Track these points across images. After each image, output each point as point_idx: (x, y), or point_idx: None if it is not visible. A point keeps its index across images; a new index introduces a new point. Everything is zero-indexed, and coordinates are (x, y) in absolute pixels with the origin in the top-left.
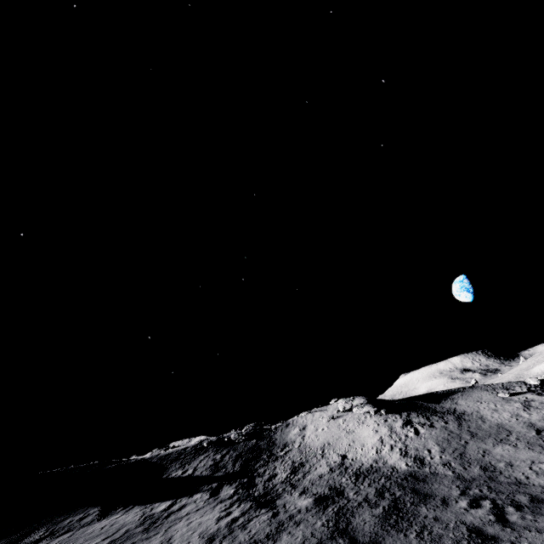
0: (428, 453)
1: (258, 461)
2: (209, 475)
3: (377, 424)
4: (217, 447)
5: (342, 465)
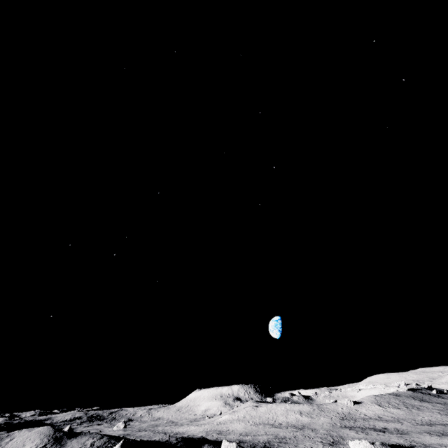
0: None
1: None
2: None
3: (36, 444)
4: None
5: None
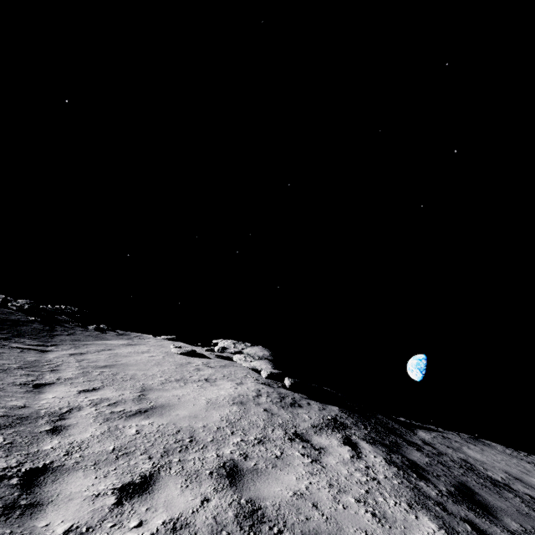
0: None
1: None
2: None
3: (257, 394)
4: None
5: None
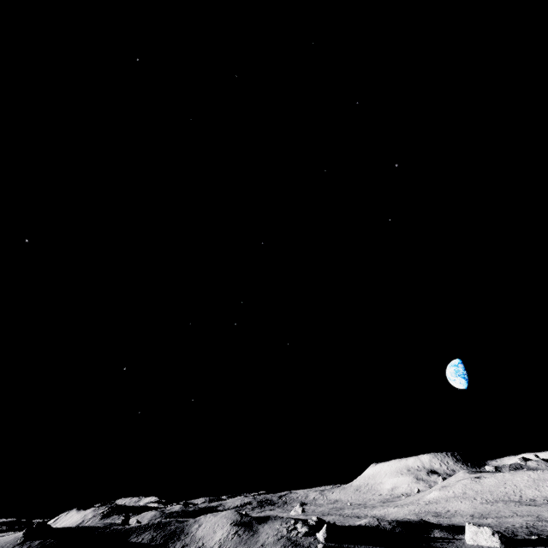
0: (225, 547)
1: (172, 540)
2: (148, 543)
3: (226, 531)
4: (156, 528)
5: (199, 547)
